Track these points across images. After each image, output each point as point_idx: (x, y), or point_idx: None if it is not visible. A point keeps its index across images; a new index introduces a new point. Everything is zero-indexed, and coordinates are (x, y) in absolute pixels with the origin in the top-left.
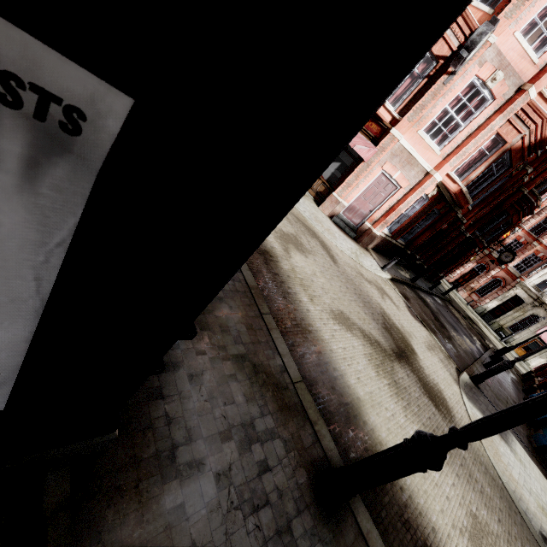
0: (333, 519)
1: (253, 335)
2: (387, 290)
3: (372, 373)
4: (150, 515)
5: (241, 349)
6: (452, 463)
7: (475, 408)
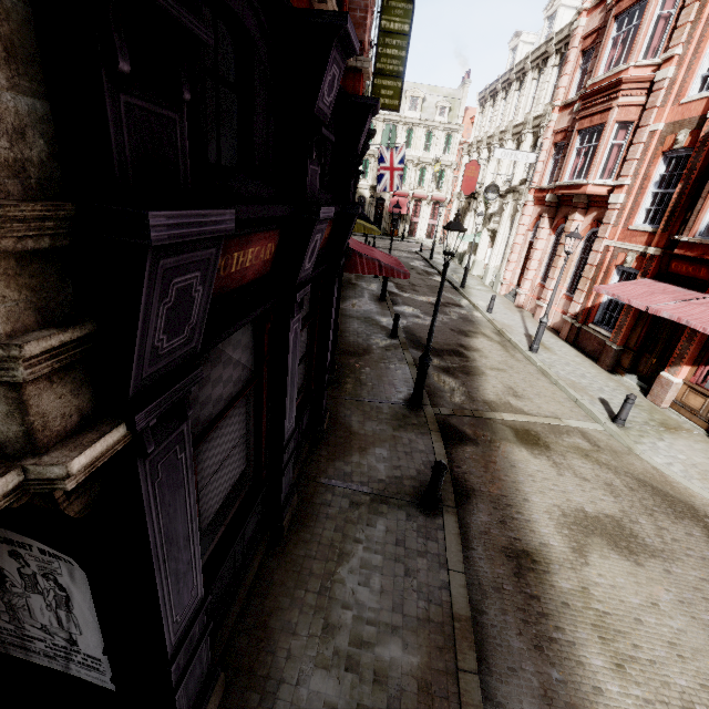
0: None
1: (425, 704)
2: None
3: None
4: None
5: None
6: None
7: None
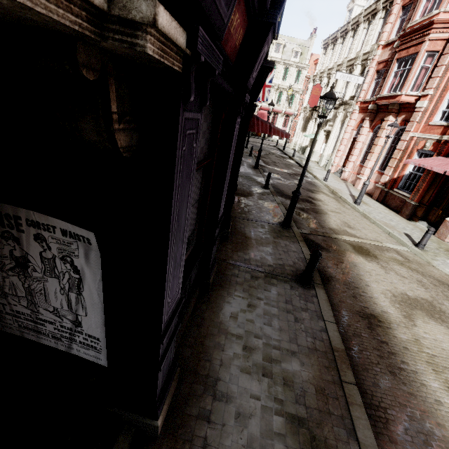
0: None
1: (322, 401)
2: None
3: None
4: None
5: (301, 410)
6: None
7: None
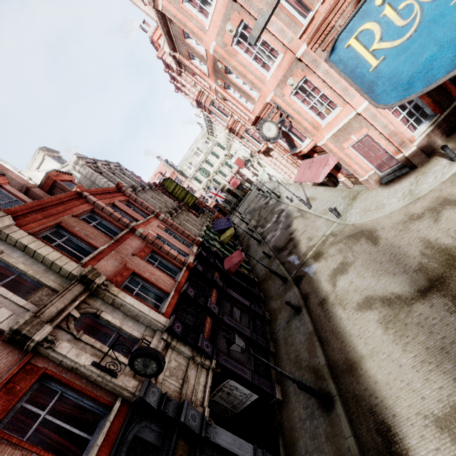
0: (328, 410)
1: (310, 355)
2: None
3: (379, 332)
4: (288, 411)
5: (306, 363)
6: (454, 370)
7: None
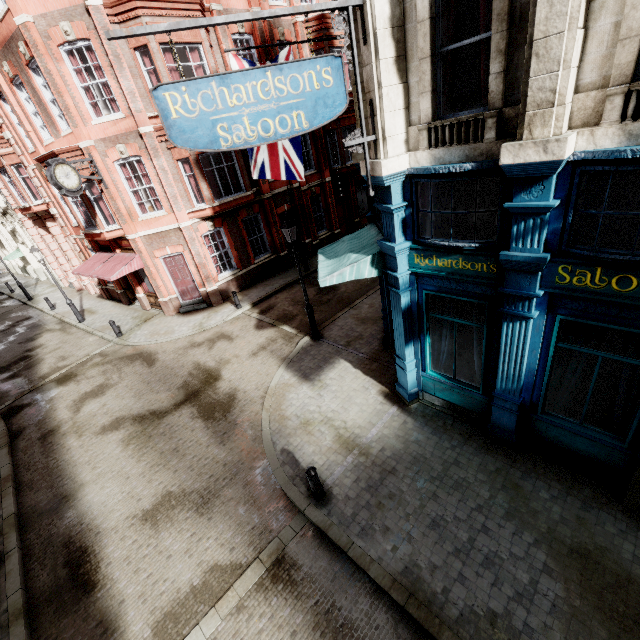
0: None
1: None
2: (232, 328)
3: (118, 451)
4: None
5: None
6: (178, 464)
7: (289, 372)
